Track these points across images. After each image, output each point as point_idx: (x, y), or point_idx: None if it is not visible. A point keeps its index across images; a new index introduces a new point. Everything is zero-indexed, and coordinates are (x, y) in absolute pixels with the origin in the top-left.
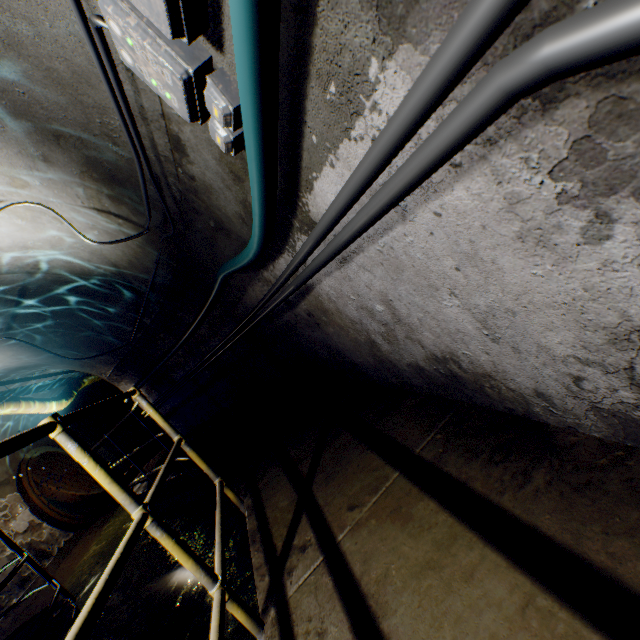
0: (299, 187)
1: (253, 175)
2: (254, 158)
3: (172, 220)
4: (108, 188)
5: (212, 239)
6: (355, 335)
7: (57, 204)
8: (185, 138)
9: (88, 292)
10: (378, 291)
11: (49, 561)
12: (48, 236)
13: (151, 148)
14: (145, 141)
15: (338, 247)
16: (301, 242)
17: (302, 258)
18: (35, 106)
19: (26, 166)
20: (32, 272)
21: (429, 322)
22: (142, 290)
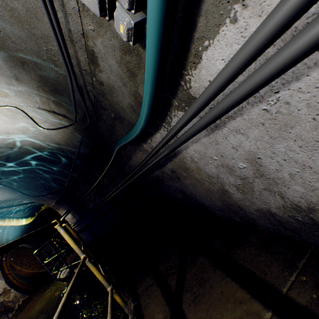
0: (185, 65)
1: (151, 46)
2: (155, 22)
3: (89, 114)
4: (53, 96)
5: (112, 125)
6: (209, 186)
7: (25, 107)
8: (97, 50)
9: (43, 159)
10: (246, 151)
11: (12, 313)
12: (21, 126)
13: (77, 65)
14: (73, 60)
15: (225, 108)
16: (176, 118)
17: (179, 127)
18: (7, 41)
19: (6, 83)
20: (12, 147)
21: (306, 176)
22: (72, 158)
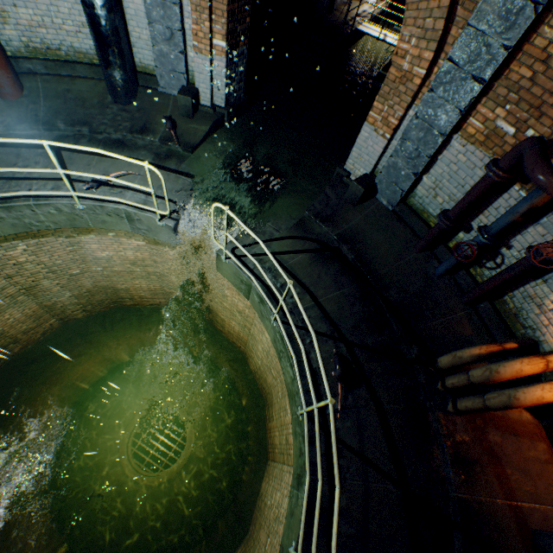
0: None
1: None
2: None
3: None
4: None
5: None
6: None
7: None
8: None
9: None
10: None
11: None
12: None
13: None
14: None
15: None
16: None
17: None
18: None
19: None
20: None
21: None
22: None
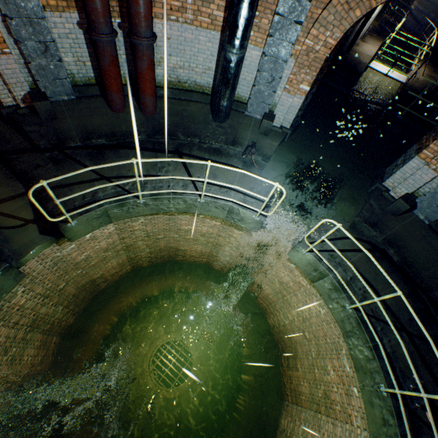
0: None
1: None
2: None
3: None
4: None
5: None
6: None
7: None
8: None
9: None
10: None
11: None
12: None
13: None
14: None
15: None
16: None
17: None
18: None
19: None
20: None
21: None
22: None
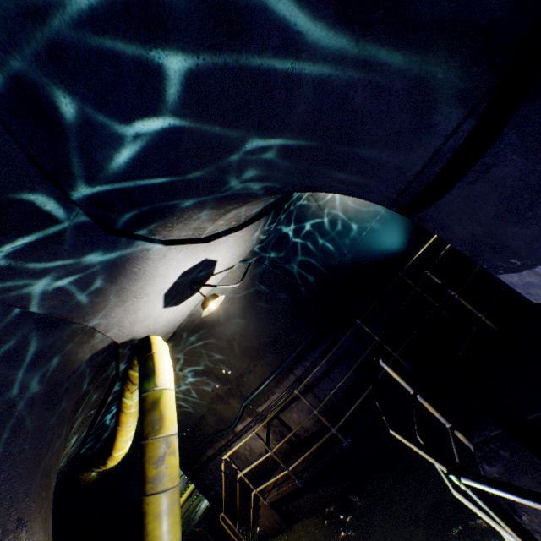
0: None
1: None
2: None
3: None
4: None
5: None
6: None
7: None
8: None
9: (322, 234)
10: None
11: None
12: None
13: None
14: None
15: None
16: None
17: None
18: None
19: None
20: (319, 207)
21: None
22: (354, 234)
